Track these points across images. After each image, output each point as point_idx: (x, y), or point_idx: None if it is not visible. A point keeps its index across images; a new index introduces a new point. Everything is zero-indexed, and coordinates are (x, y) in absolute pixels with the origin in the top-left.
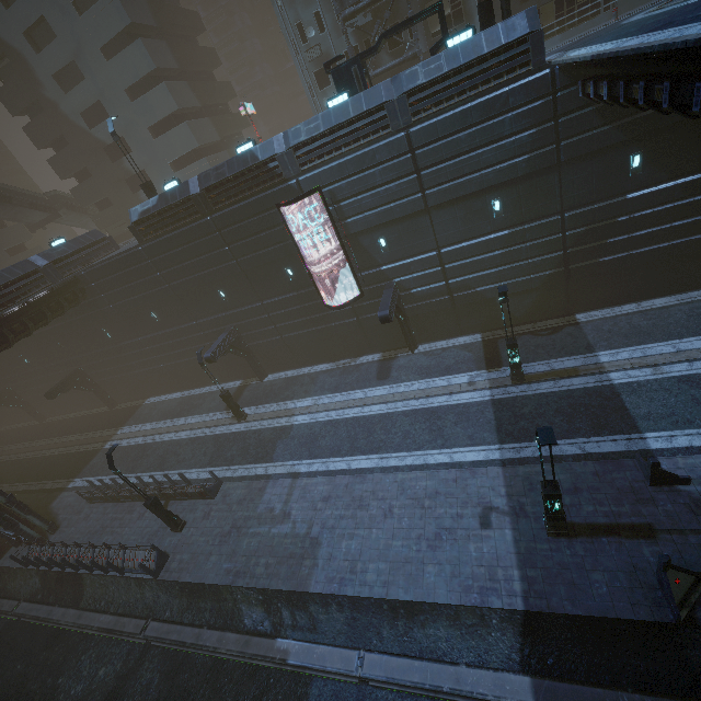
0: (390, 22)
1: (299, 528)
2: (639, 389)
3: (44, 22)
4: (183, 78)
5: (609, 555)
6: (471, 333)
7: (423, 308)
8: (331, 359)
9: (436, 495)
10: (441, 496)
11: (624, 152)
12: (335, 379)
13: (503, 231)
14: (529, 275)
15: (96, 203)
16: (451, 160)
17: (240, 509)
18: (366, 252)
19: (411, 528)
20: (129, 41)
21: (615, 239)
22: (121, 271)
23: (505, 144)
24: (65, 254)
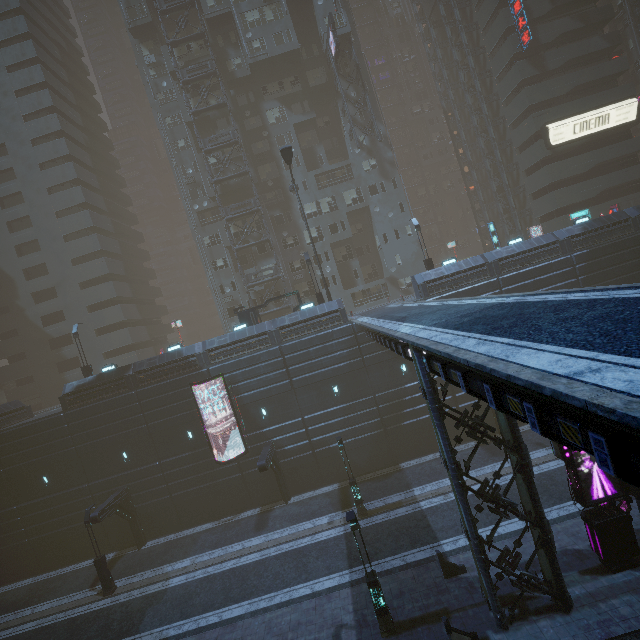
0: (275, 290)
1: None
2: (436, 510)
3: (43, 265)
4: (133, 302)
5: None
6: (332, 483)
7: (294, 462)
8: (214, 518)
9: (298, 626)
10: (303, 625)
11: (397, 363)
12: (216, 536)
13: (342, 404)
14: (364, 434)
15: (18, 379)
16: (306, 362)
17: None
18: (252, 418)
19: None
20: (103, 281)
21: (407, 410)
22: (32, 434)
23: (335, 355)
24: None
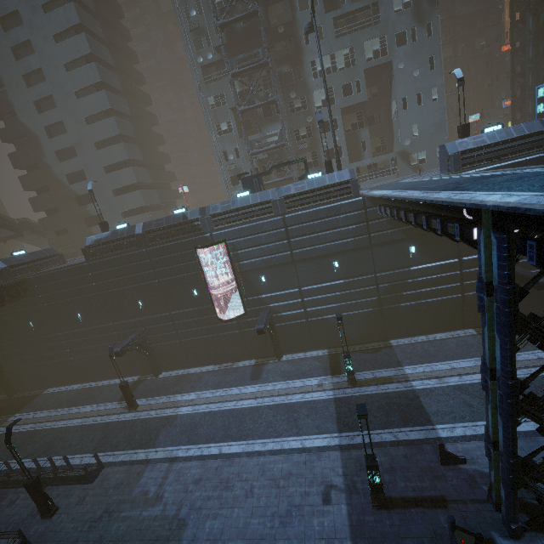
0: (278, 160)
1: (169, 510)
2: (430, 393)
3: (61, 124)
4: (144, 166)
5: (417, 524)
6: (321, 348)
7: (288, 327)
8: (216, 362)
9: (289, 476)
10: (294, 476)
11: (406, 244)
12: (218, 378)
13: (340, 280)
14: (358, 310)
15: (56, 230)
16: (309, 235)
17: (116, 493)
18: (251, 284)
19: (267, 506)
20: (115, 142)
21: (407, 292)
22: (64, 278)
23: (340, 230)
24: (22, 262)
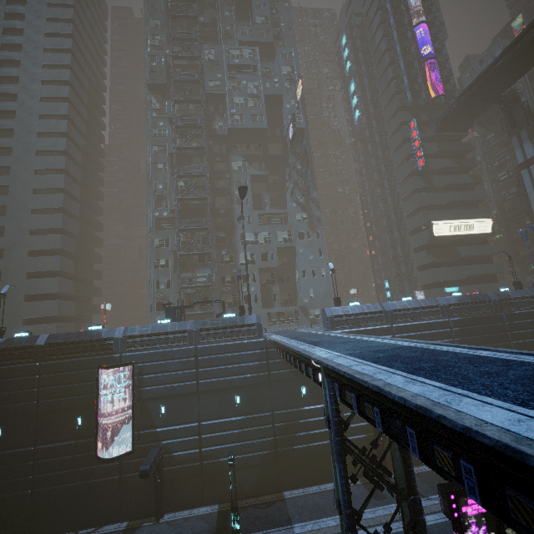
0: (203, 296)
1: None
2: None
3: (2, 228)
4: (72, 278)
5: None
6: (211, 503)
7: (178, 471)
8: (72, 527)
9: None
10: None
11: (298, 384)
12: None
13: (240, 416)
14: (254, 452)
15: None
16: (216, 367)
17: None
18: (149, 414)
19: None
20: (52, 254)
21: (300, 433)
22: None
23: (244, 365)
24: None
